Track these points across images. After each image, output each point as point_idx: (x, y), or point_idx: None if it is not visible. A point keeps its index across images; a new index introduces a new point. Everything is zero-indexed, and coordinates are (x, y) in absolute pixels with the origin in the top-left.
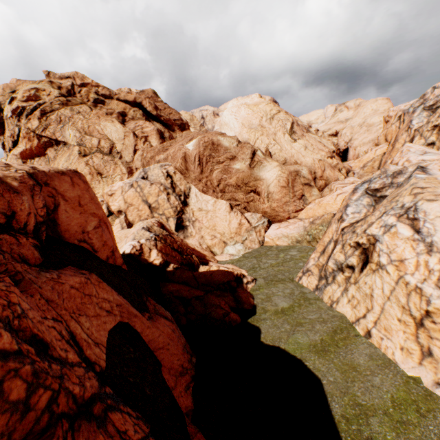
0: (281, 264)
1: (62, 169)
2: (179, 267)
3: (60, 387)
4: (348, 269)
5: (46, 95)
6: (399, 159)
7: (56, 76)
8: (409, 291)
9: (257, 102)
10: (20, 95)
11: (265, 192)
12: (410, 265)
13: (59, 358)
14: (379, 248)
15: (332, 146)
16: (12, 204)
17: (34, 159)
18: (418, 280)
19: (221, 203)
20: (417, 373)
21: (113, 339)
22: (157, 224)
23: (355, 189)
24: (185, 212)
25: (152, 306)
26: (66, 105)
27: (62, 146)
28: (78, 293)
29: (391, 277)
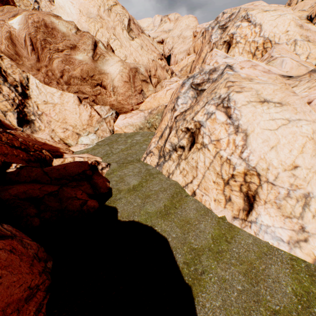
0: (129, 148)
1: None
2: (24, 166)
3: None
4: (180, 149)
5: None
6: (210, 61)
7: None
8: (222, 162)
9: None
10: None
11: (110, 86)
12: (223, 143)
13: None
14: (203, 132)
15: (161, 50)
16: None
17: None
18: (228, 153)
19: (68, 96)
20: (223, 214)
21: None
22: None
23: (183, 83)
24: (27, 105)
25: None
26: None
27: None
28: None
29: (211, 153)
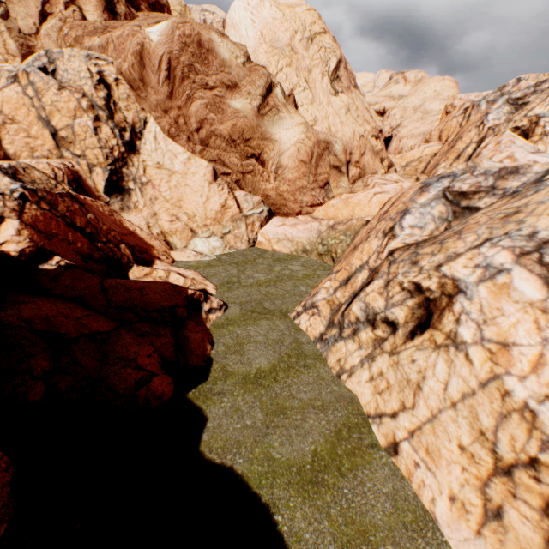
0: (274, 283)
1: None
2: (72, 266)
3: None
4: (384, 326)
5: None
6: (493, 153)
7: None
8: (508, 411)
9: (294, 2)
10: None
11: (273, 163)
12: (522, 358)
13: None
14: (462, 307)
15: (380, 123)
16: None
17: None
18: (533, 393)
19: (198, 164)
20: None
21: None
22: (61, 171)
23: (425, 185)
24: (129, 163)
25: None
26: None
27: None
28: None
29: (474, 370)
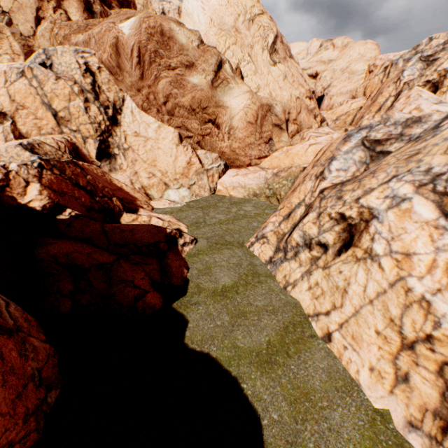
0: (232, 221)
1: None
2: (80, 216)
3: None
4: (318, 248)
5: None
6: (403, 106)
7: None
8: (410, 303)
9: None
10: None
11: (226, 125)
12: (420, 263)
13: None
14: (375, 229)
15: (313, 85)
16: None
17: None
18: (428, 288)
19: (167, 131)
20: (386, 405)
21: None
22: (63, 144)
23: (348, 136)
24: (113, 133)
25: None
26: None
27: None
28: None
29: (385, 275)
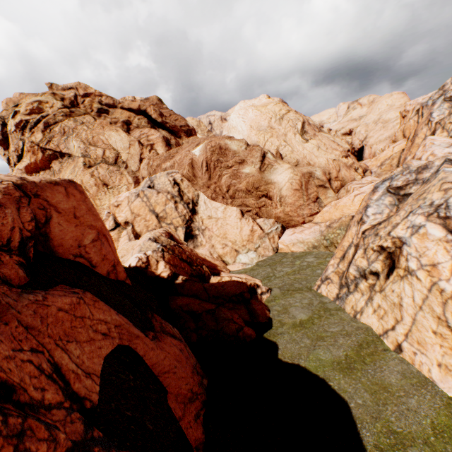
0: (297, 272)
1: (55, 179)
2: (188, 279)
3: (15, 451)
4: (372, 276)
5: (49, 107)
6: (422, 153)
7: (58, 88)
8: (445, 300)
9: (265, 102)
10: (23, 108)
11: (277, 196)
12: (444, 269)
13: (29, 403)
14: (406, 252)
15: (346, 145)
16: None
17: (39, 173)
18: None
19: (231, 210)
20: None
21: (109, 366)
22: (165, 234)
23: (375, 188)
24: (194, 220)
25: (158, 324)
26: (69, 116)
27: (67, 158)
28: (67, 316)
29: (423, 284)
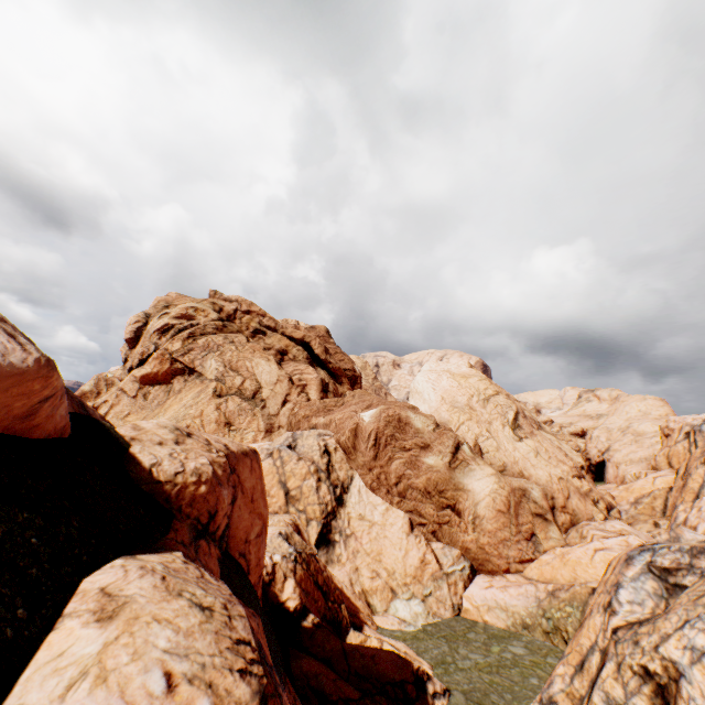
0: (496, 668)
1: (246, 448)
2: (321, 624)
3: None
4: None
5: (203, 316)
6: (697, 520)
7: (221, 297)
8: None
9: (466, 372)
10: (176, 311)
11: (469, 512)
12: None
13: None
14: (687, 692)
15: (579, 458)
16: (218, 501)
17: (153, 386)
18: None
19: (395, 514)
20: None
21: None
22: (292, 527)
23: (628, 557)
24: (337, 515)
25: (291, 698)
26: (221, 330)
27: (196, 376)
28: None
29: None
